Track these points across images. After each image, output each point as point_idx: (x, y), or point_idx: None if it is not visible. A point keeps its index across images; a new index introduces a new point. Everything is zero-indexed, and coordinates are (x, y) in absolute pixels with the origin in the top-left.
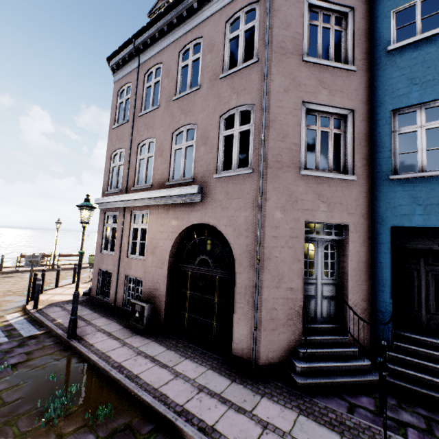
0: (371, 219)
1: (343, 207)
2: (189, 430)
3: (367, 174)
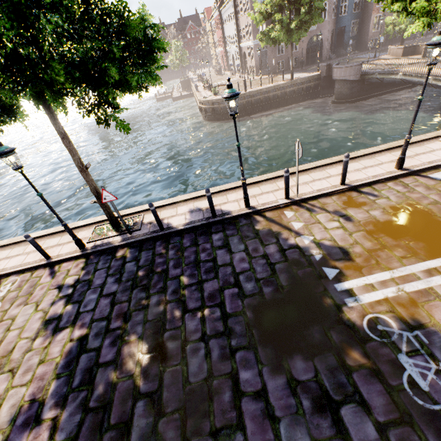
0: (335, 27)
1: (334, 25)
2: (333, 61)
3: (336, 16)
